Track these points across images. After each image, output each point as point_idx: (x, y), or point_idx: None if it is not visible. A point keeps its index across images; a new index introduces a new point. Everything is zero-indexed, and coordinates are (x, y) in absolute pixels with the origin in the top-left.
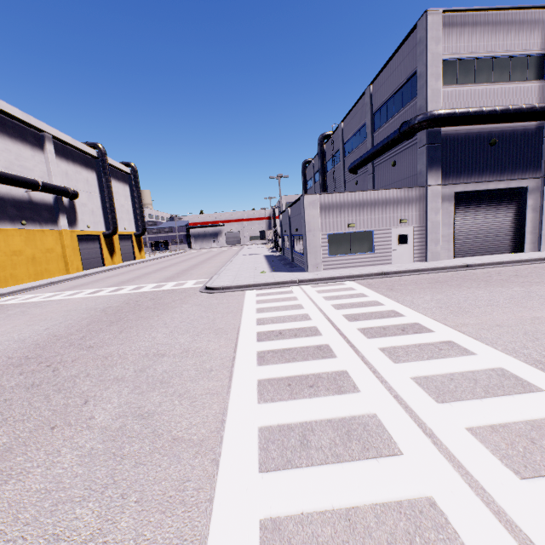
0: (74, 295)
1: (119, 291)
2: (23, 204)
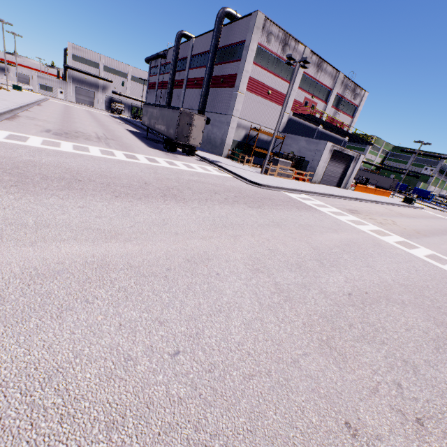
0: None
1: None
2: None
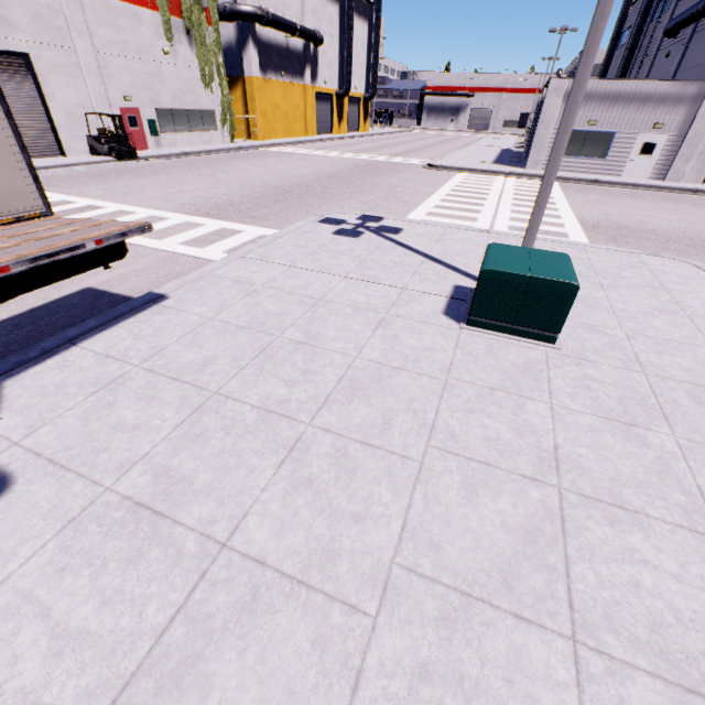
0: (327, 154)
1: (359, 157)
2: (283, 53)
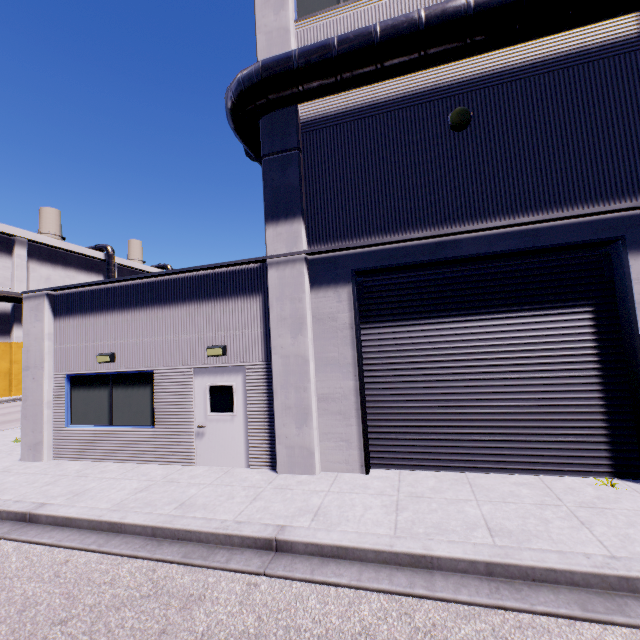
0: None
1: None
2: None
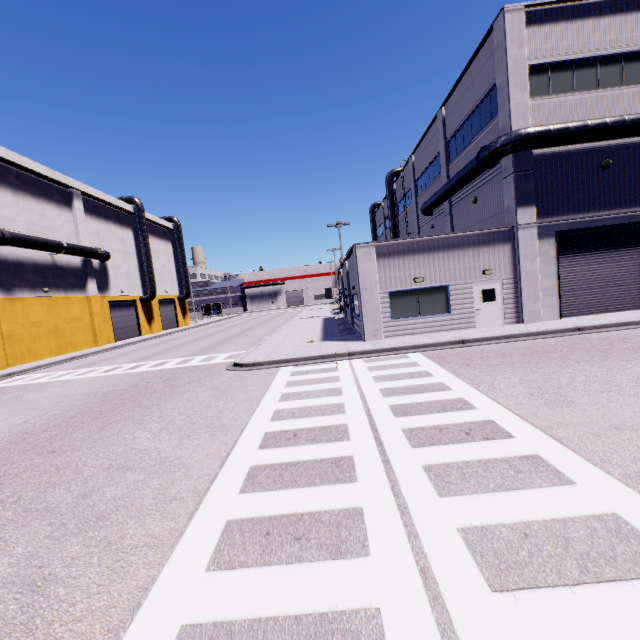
0: (86, 374)
1: (137, 368)
2: (46, 269)
